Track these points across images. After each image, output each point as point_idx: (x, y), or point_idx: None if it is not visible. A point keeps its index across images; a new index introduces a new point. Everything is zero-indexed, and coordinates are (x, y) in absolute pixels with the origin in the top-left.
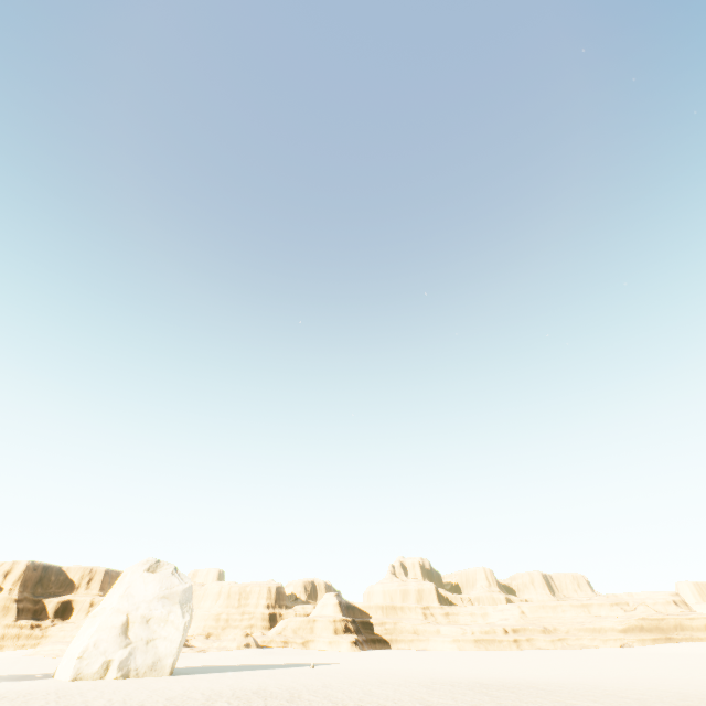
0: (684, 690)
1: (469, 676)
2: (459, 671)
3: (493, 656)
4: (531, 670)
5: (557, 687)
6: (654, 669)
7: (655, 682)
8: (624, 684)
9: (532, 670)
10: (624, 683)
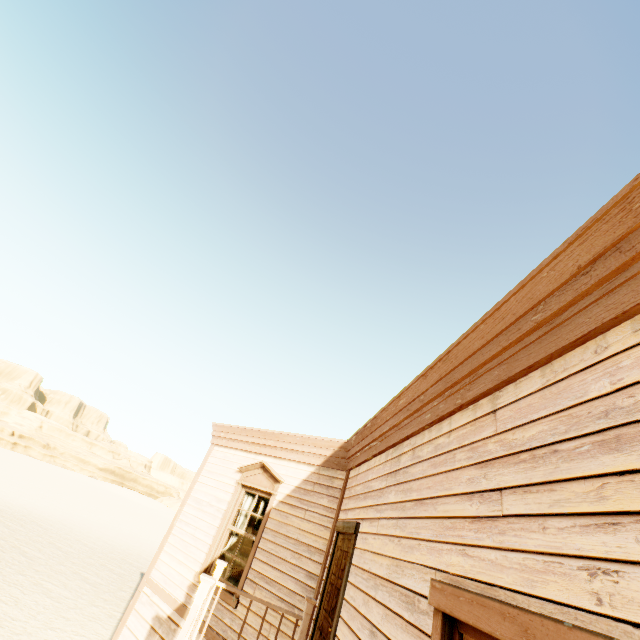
0: (114, 542)
1: None
2: None
3: None
4: (29, 494)
5: (50, 526)
6: (104, 514)
7: (103, 531)
8: (87, 530)
9: (29, 494)
10: (87, 528)
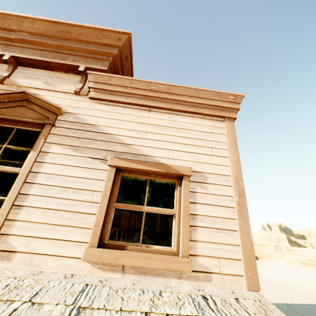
0: None
1: (262, 276)
2: (264, 274)
3: (299, 271)
4: (295, 279)
5: (282, 285)
6: None
7: None
8: (314, 289)
9: (296, 279)
10: None
